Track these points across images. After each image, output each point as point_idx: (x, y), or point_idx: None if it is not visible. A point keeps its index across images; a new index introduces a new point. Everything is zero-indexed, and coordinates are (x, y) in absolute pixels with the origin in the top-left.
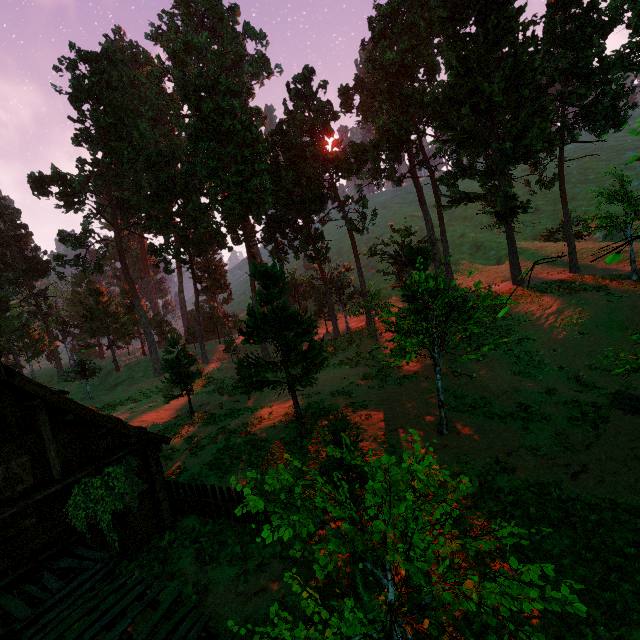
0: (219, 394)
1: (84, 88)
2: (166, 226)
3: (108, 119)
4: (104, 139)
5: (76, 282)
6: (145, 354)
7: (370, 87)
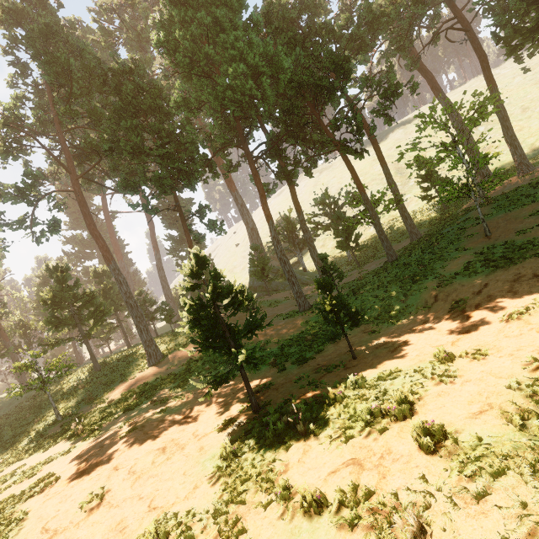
0: (274, 365)
1: (10, 1)
2: (139, 153)
3: (43, 20)
4: (46, 74)
5: (40, 280)
6: (130, 345)
7: None
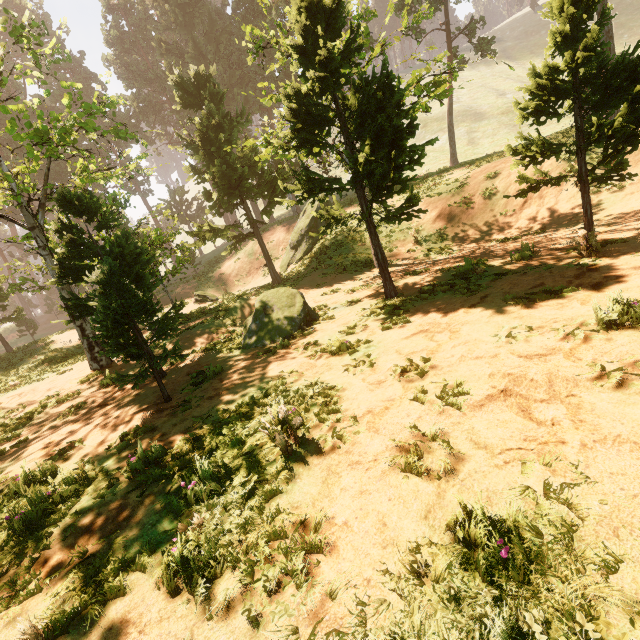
0: None
1: None
2: None
3: None
4: None
5: None
6: None
7: (113, 61)
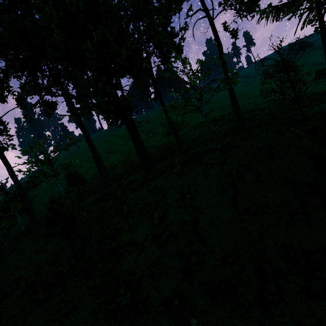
0: None
1: None
2: None
3: None
4: None
5: None
6: None
7: None
